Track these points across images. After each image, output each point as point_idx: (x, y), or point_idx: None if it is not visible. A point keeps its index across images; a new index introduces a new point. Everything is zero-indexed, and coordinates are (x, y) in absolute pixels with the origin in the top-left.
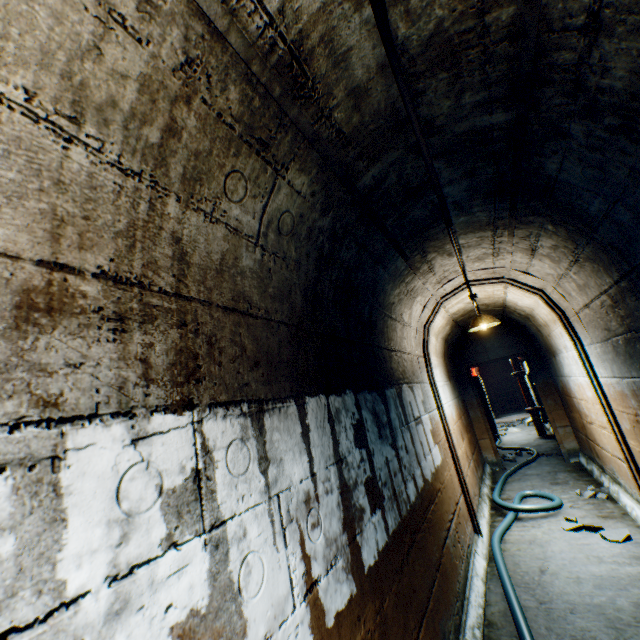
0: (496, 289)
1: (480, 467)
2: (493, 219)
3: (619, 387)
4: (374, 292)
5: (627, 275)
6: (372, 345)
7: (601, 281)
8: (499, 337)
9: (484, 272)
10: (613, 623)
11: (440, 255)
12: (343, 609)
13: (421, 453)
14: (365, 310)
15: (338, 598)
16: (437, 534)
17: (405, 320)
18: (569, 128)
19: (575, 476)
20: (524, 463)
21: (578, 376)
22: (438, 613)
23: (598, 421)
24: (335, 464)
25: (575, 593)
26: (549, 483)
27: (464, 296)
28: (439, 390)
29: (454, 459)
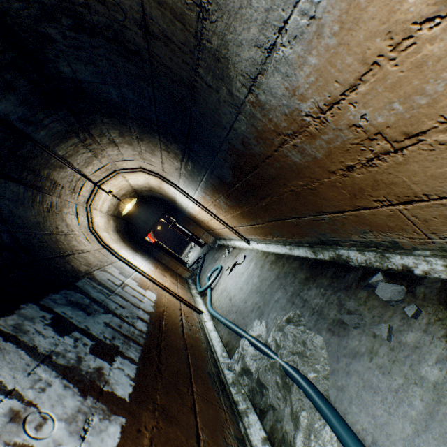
0: (120, 181)
1: (186, 283)
2: (68, 127)
3: (200, 195)
4: (3, 220)
5: (159, 132)
6: (36, 260)
7: (155, 143)
8: (148, 210)
9: (101, 172)
10: (257, 290)
11: (53, 170)
12: (119, 442)
13: (137, 301)
14: (3, 238)
15: (109, 441)
16: (176, 333)
17: (65, 230)
18: (48, 32)
19: (220, 251)
20: (202, 264)
21: (189, 204)
22: (200, 368)
23: (209, 218)
24: (41, 364)
25: (243, 294)
26: (214, 263)
27: (104, 195)
28: (132, 261)
29: (165, 289)
